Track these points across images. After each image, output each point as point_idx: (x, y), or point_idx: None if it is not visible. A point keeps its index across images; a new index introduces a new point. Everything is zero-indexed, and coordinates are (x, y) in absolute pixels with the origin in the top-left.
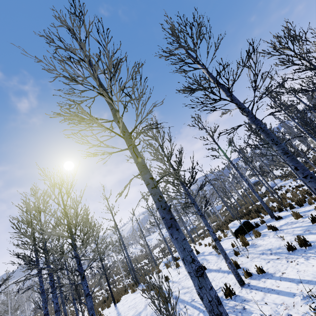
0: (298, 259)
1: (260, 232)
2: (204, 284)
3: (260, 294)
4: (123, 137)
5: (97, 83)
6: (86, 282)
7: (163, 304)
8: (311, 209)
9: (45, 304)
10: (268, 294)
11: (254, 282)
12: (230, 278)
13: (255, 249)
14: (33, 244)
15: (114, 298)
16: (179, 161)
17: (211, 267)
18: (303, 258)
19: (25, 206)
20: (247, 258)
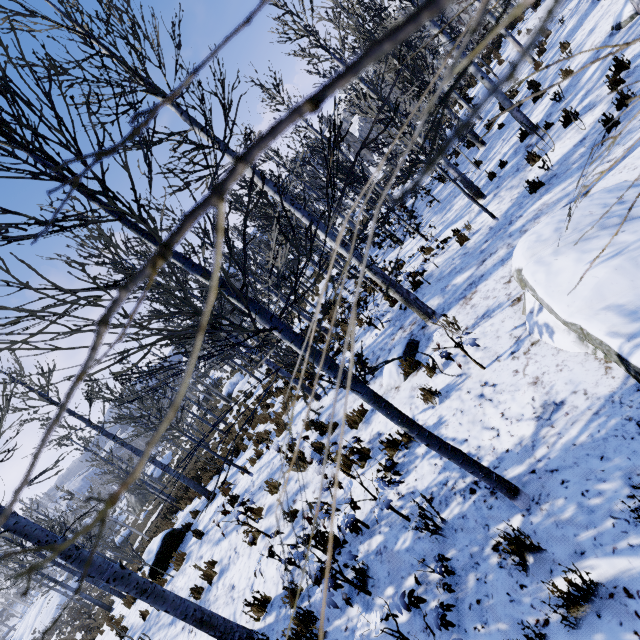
0: None
1: (188, 548)
2: None
3: None
4: None
5: None
6: None
7: None
8: (243, 462)
9: None
10: None
11: None
12: None
13: None
14: None
15: None
16: None
17: None
18: None
19: None
20: None
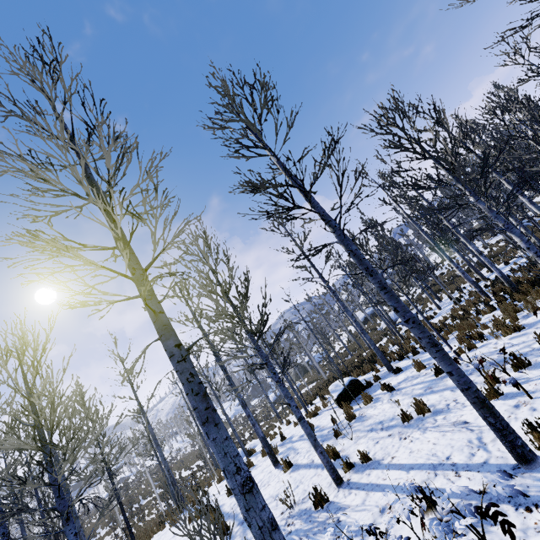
0: (413, 433)
1: (373, 396)
2: (253, 503)
3: (361, 495)
4: (131, 277)
5: (84, 185)
6: (74, 526)
7: None
8: None
9: None
10: (372, 493)
11: (355, 477)
12: (324, 475)
13: (362, 423)
14: None
15: None
16: (242, 296)
17: (299, 461)
18: (420, 431)
19: None
20: (350, 440)
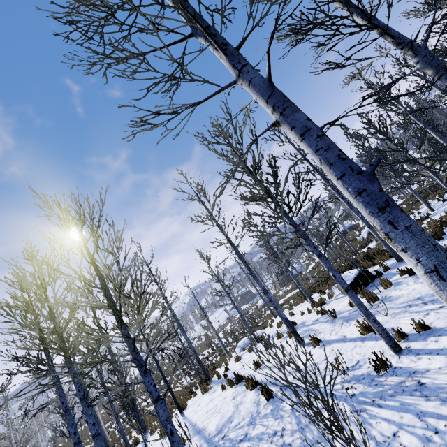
0: None
1: (389, 281)
2: None
3: (439, 359)
4: (224, 51)
5: None
6: (151, 378)
7: (304, 393)
8: None
9: (75, 428)
10: None
11: (416, 345)
12: (369, 346)
13: (391, 302)
14: (41, 336)
15: (179, 405)
16: (276, 173)
17: (327, 338)
18: None
19: (17, 282)
20: (385, 317)
